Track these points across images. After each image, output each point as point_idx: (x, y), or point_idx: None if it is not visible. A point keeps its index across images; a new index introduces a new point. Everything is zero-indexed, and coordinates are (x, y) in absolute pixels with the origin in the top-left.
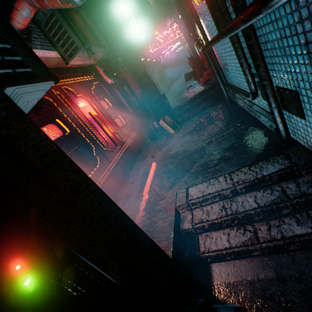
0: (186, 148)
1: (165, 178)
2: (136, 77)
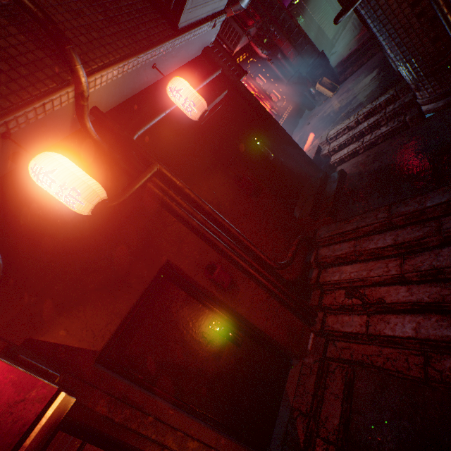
0: (338, 106)
1: (316, 134)
2: (289, 39)
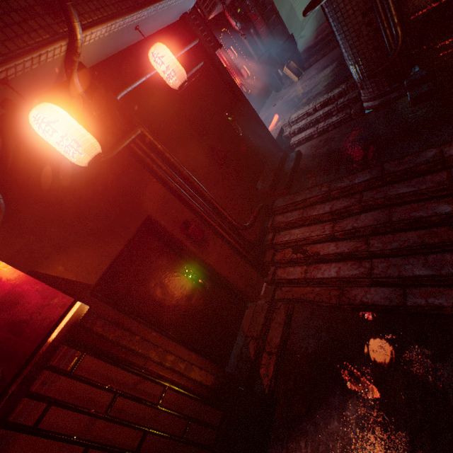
0: (301, 92)
1: (280, 116)
2: (262, 15)
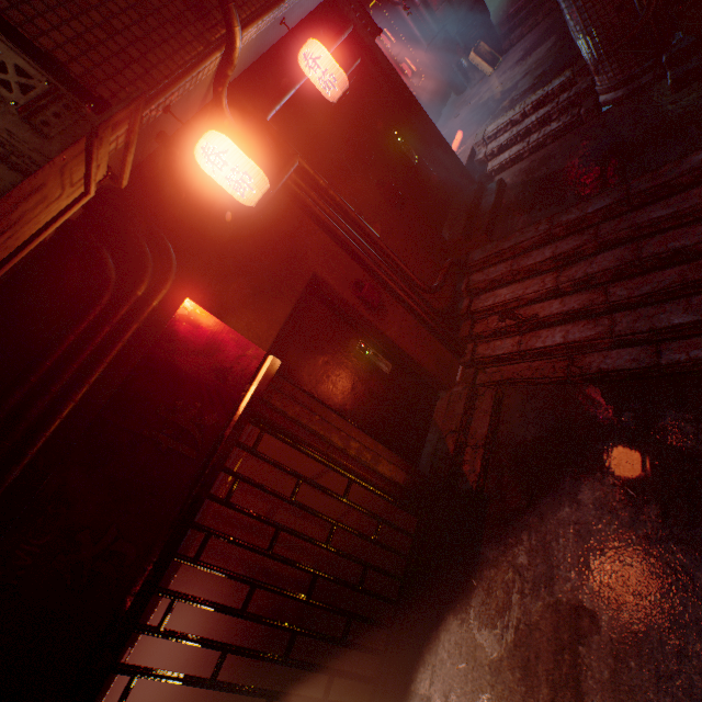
0: (500, 90)
1: (468, 131)
2: None
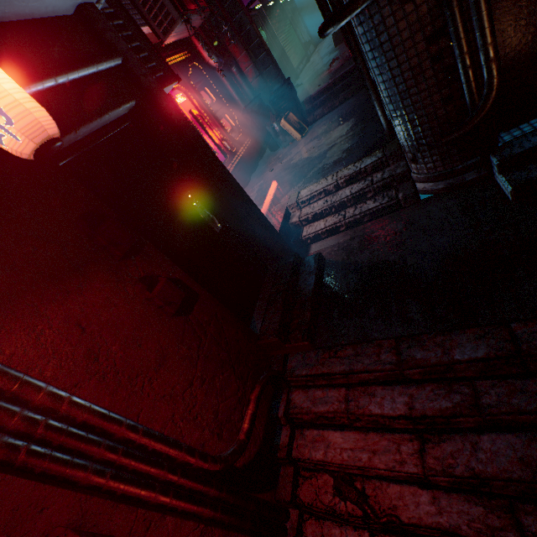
0: (309, 155)
1: (282, 188)
2: (248, 51)
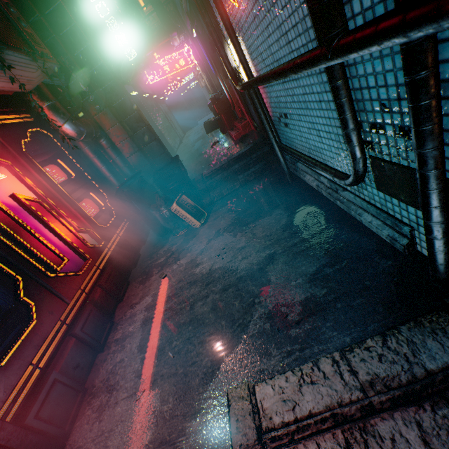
0: (229, 263)
1: (195, 342)
2: (123, 123)
